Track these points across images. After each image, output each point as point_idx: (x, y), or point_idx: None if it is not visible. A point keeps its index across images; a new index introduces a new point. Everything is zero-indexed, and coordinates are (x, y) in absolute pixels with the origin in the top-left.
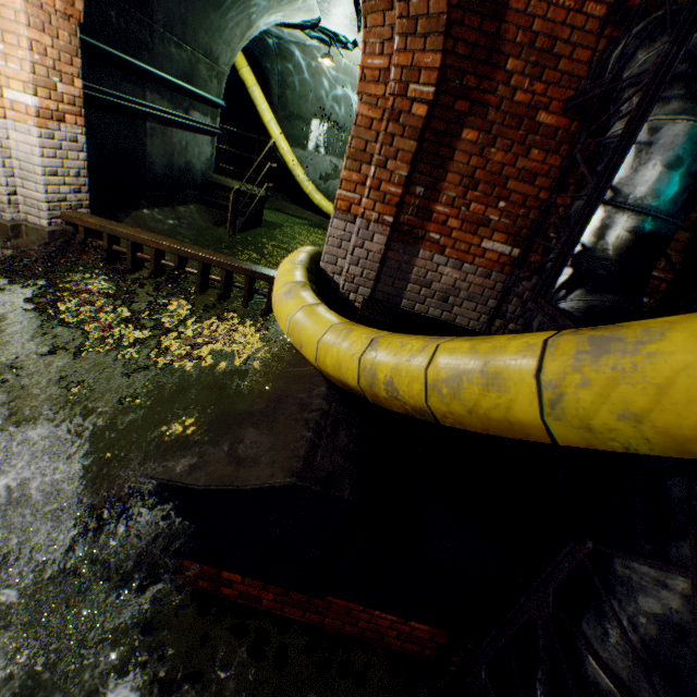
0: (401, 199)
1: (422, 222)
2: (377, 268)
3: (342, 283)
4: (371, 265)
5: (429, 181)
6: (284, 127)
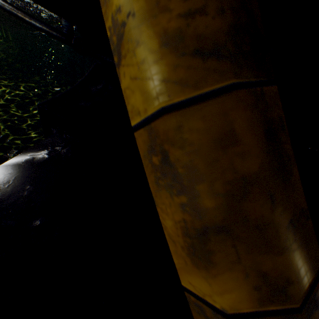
0: None
1: None
2: None
3: None
4: None
5: None
6: None
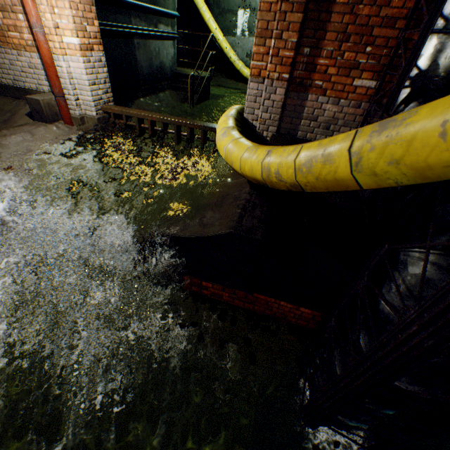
0: (293, 60)
1: (309, 74)
2: (279, 112)
3: (258, 126)
4: (276, 110)
5: (313, 42)
6: (219, 22)
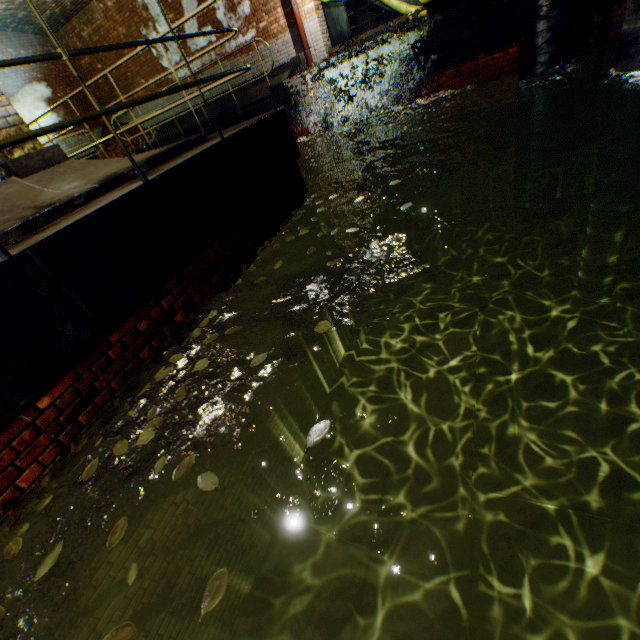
0: None
1: None
2: None
3: None
4: None
5: None
6: None
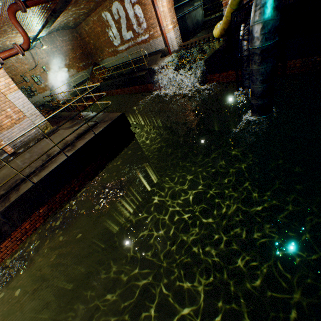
0: None
1: None
2: None
3: None
4: None
5: None
6: None
